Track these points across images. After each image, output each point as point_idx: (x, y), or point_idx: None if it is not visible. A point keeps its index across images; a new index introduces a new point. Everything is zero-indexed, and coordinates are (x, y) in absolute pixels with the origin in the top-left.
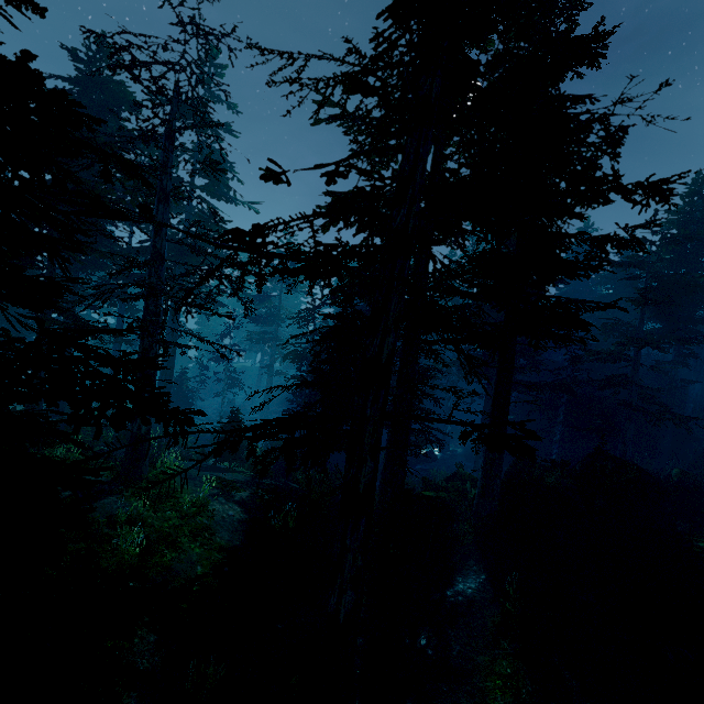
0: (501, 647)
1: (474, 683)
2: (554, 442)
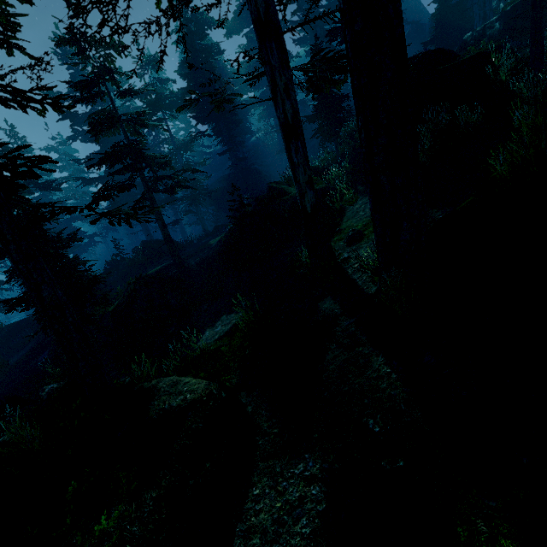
0: None
1: None
2: None
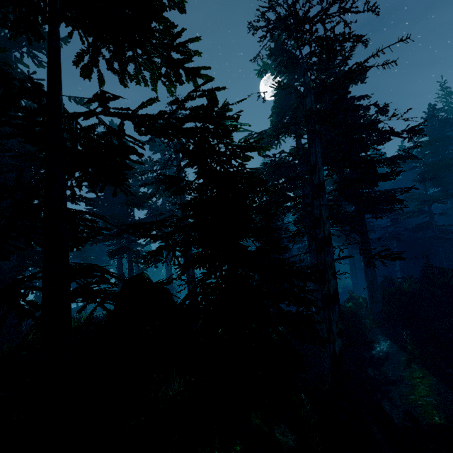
0: (412, 367)
1: (406, 383)
2: (397, 271)
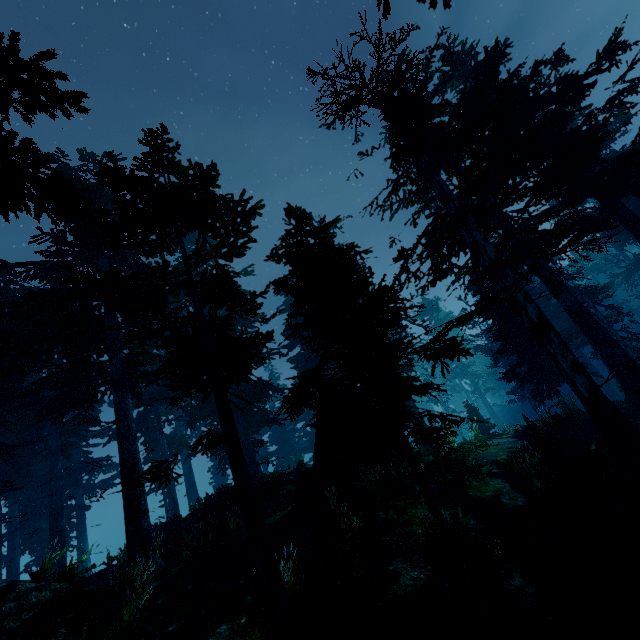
0: None
1: None
2: None
